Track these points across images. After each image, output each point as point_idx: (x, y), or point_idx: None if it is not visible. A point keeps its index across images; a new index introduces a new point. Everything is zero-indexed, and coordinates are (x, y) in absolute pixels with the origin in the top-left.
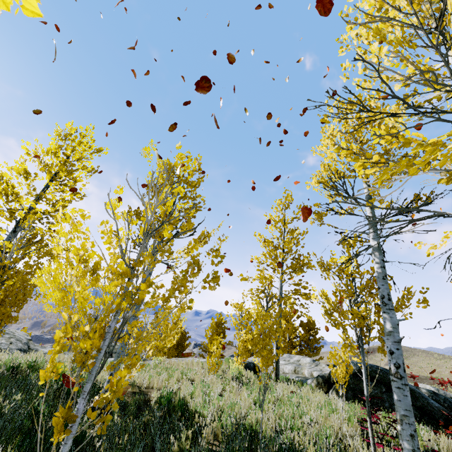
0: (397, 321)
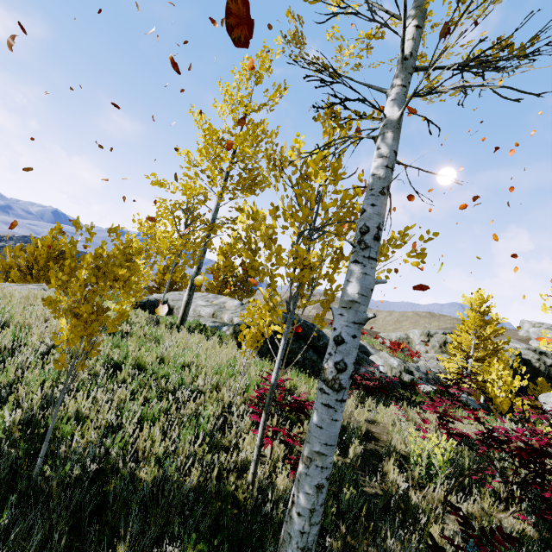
0: (373, 284)
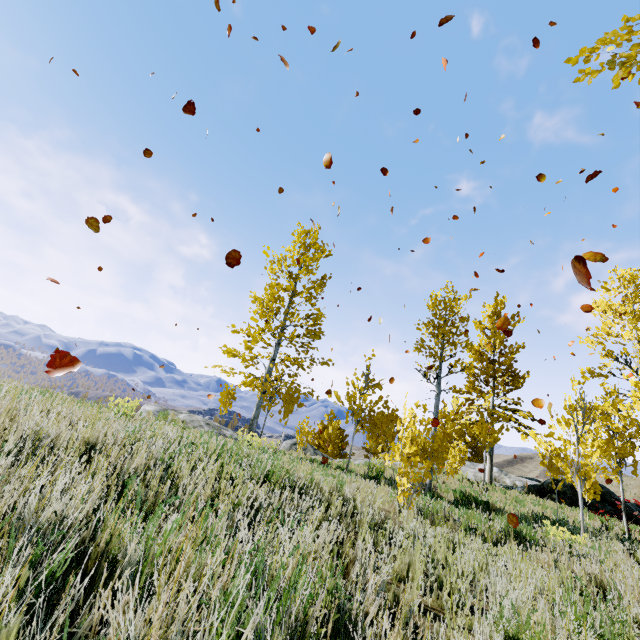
0: None
